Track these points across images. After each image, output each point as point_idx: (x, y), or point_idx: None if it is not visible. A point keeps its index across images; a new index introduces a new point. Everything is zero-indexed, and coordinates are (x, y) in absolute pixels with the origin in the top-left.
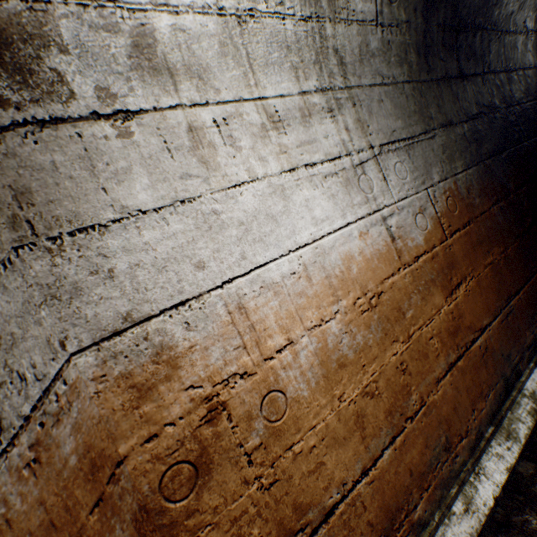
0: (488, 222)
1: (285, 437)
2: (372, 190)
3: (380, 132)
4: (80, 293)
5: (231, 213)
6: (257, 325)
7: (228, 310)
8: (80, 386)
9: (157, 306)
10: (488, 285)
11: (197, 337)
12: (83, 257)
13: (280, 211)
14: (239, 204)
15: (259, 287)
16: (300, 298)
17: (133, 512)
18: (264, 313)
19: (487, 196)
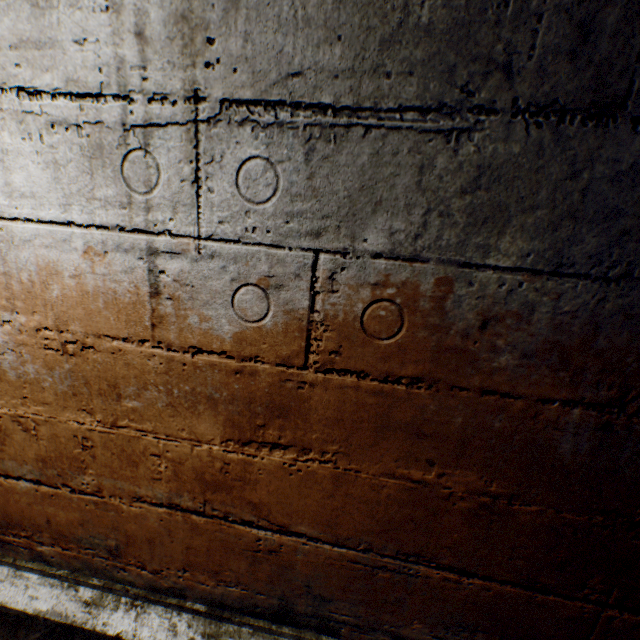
0: (504, 422)
1: None
2: (150, 188)
3: (246, 64)
4: None
5: None
6: None
7: None
8: None
9: None
10: (371, 502)
11: None
12: None
13: None
14: None
15: None
16: None
17: None
18: None
19: (570, 372)
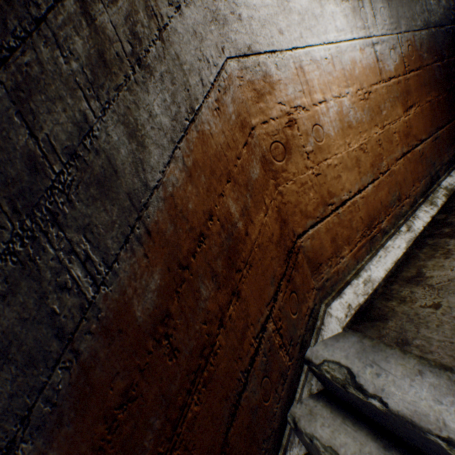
0: (430, 74)
1: (323, 154)
2: (367, 21)
3: None
4: (227, 23)
5: (294, 4)
6: (309, 83)
7: (295, 67)
8: (232, 79)
9: (262, 48)
10: (427, 116)
11: (281, 76)
12: (226, 1)
13: (319, 14)
14: (298, 0)
15: (309, 60)
16: (329, 76)
17: (260, 157)
18: (312, 77)
19: (431, 55)
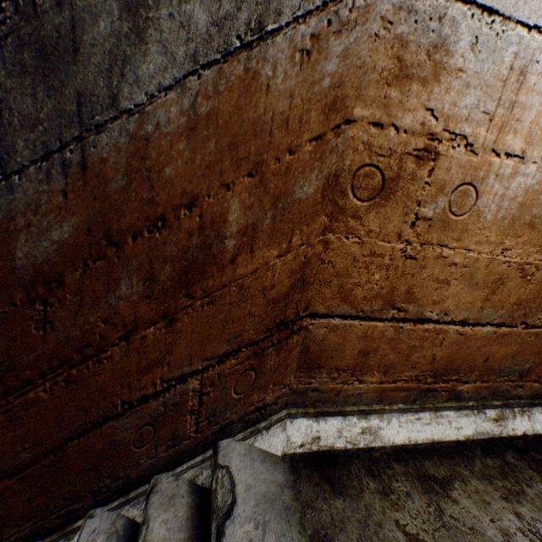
0: None
1: (446, 235)
2: None
3: None
4: None
5: None
6: (515, 109)
7: (511, 65)
8: (370, 14)
9: None
10: None
11: (470, 66)
12: None
13: None
14: None
15: None
16: None
17: (329, 173)
18: (531, 102)
19: None
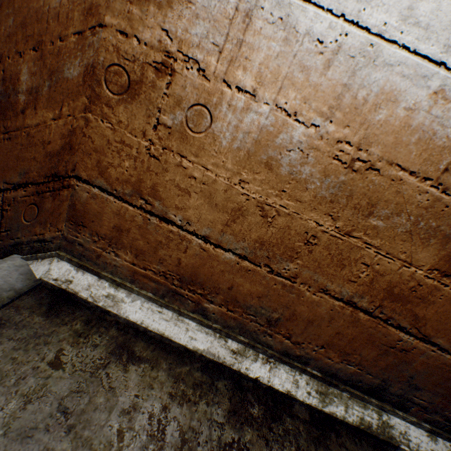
0: None
1: (185, 147)
2: None
3: None
4: None
5: None
6: (244, 47)
7: (237, 6)
8: None
9: None
10: None
11: (199, 0)
12: None
13: None
14: None
15: (279, 17)
16: (300, 72)
17: (89, 63)
18: (260, 45)
19: None
